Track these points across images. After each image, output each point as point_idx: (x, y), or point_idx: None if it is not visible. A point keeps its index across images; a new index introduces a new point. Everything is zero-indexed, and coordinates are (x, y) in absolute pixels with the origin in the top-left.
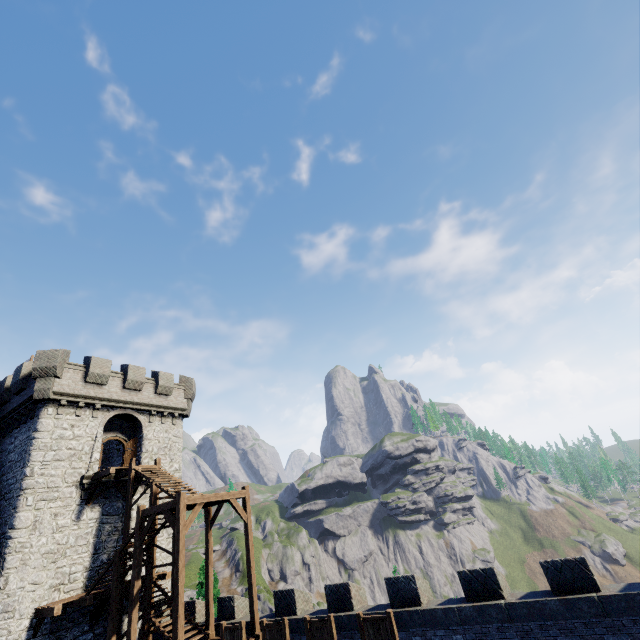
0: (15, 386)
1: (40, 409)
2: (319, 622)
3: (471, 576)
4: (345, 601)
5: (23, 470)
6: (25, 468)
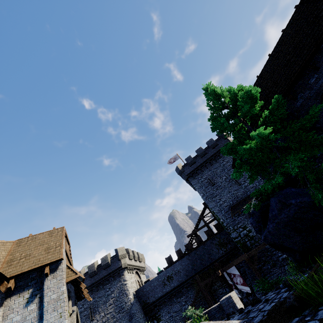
0: (213, 145)
1: None
2: None
3: None
4: None
5: None
6: None
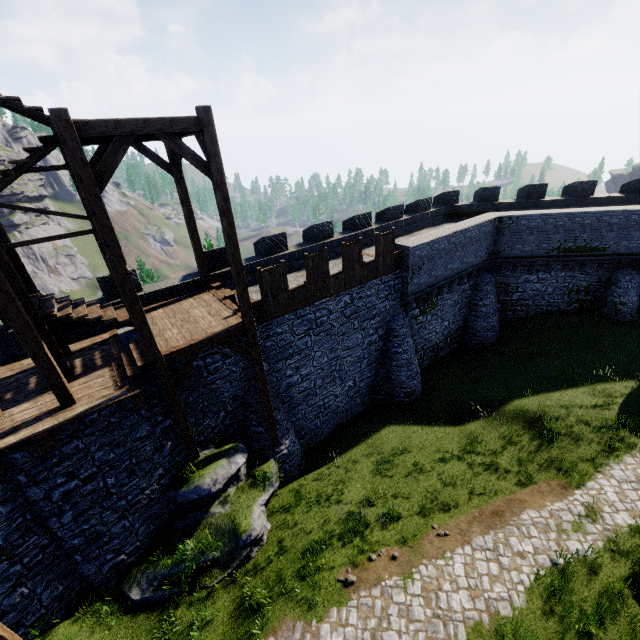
0: None
1: None
2: (353, 244)
3: (361, 217)
4: (282, 245)
5: None
6: None
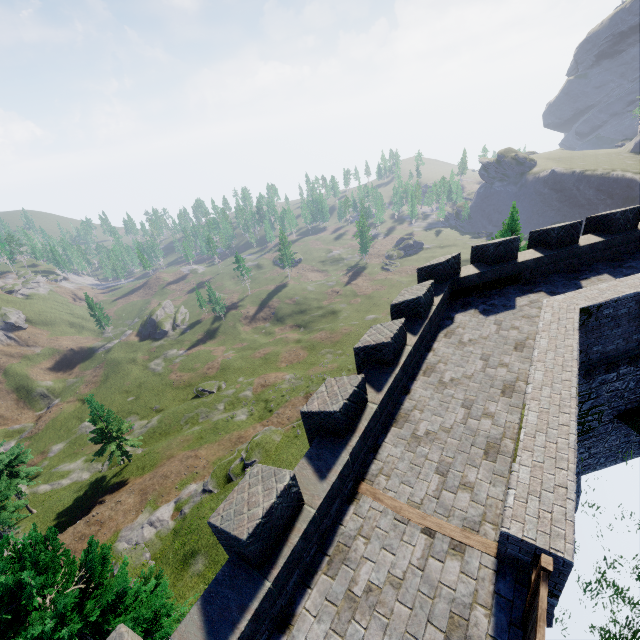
0: None
1: None
2: None
3: (350, 404)
4: None
5: None
6: None
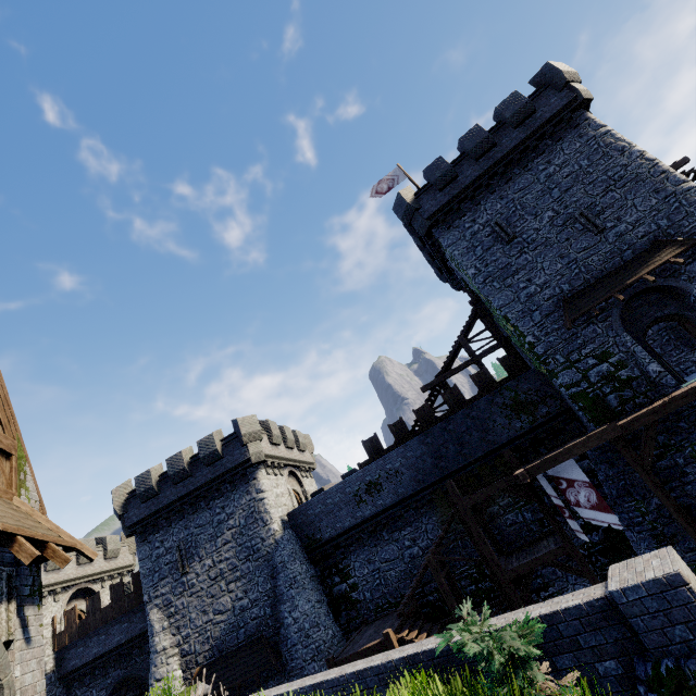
0: (520, 112)
1: (584, 114)
2: None
3: None
4: None
5: (630, 152)
6: (633, 148)
